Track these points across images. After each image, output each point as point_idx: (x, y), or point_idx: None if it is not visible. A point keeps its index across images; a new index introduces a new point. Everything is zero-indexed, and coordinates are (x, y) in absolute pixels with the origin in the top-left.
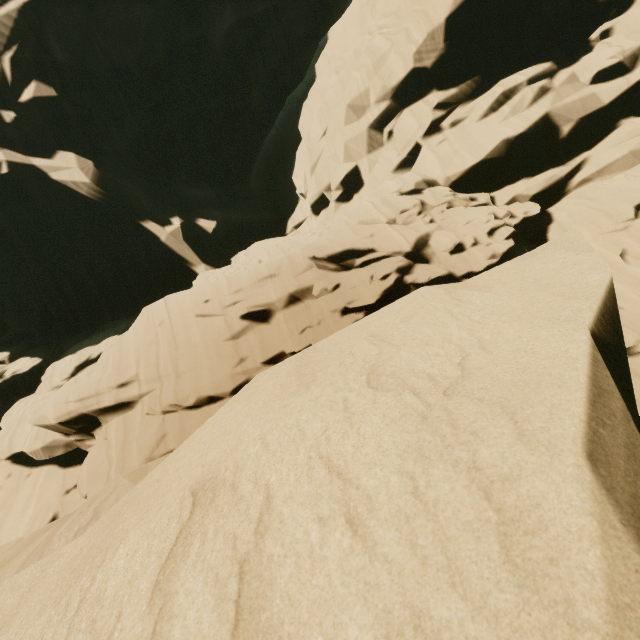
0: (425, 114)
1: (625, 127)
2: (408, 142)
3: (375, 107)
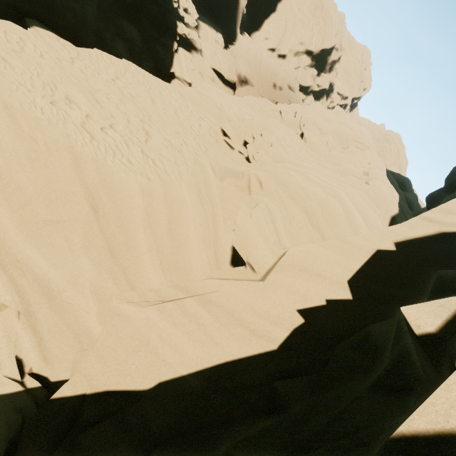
0: (307, 62)
1: (311, 96)
2: (300, 63)
3: (304, 46)
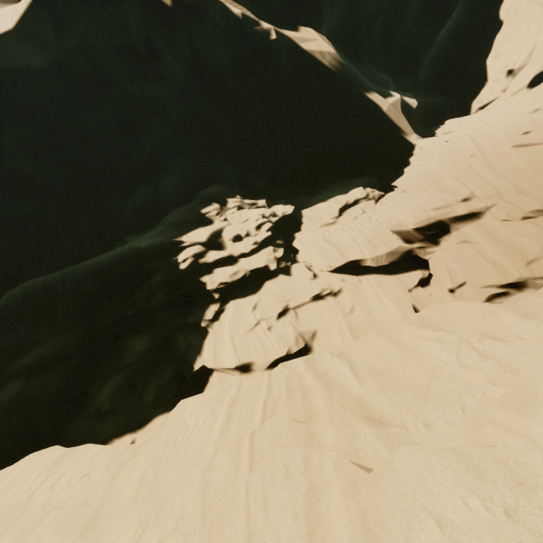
0: None
1: None
2: None
3: None
